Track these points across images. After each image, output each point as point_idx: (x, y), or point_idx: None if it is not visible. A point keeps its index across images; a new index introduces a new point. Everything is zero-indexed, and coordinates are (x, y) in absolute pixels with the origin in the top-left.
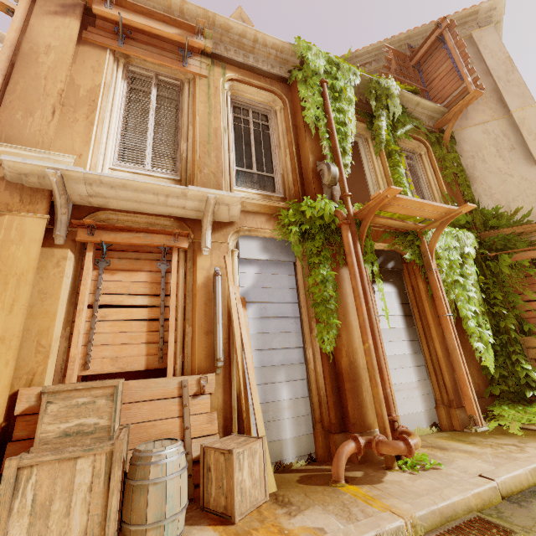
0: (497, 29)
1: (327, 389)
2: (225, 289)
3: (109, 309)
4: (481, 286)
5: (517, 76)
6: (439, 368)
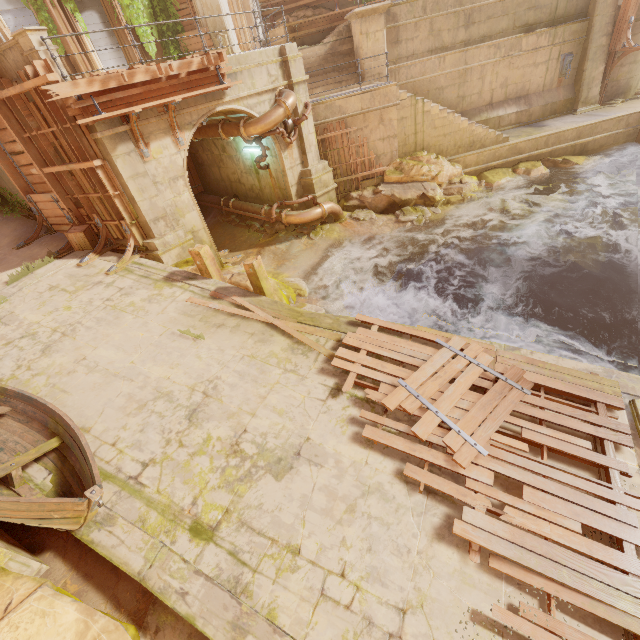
0: None
1: (71, 72)
2: (3, 32)
3: None
4: (152, 3)
5: None
6: (130, 58)
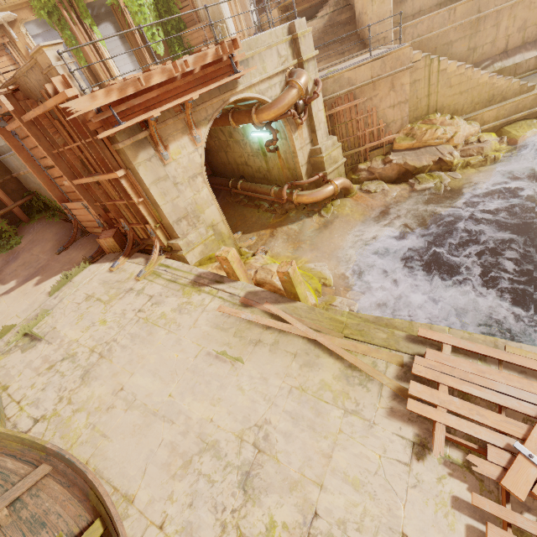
0: None
1: (94, 81)
2: None
3: (6, 74)
4: (157, 6)
5: None
6: (141, 61)
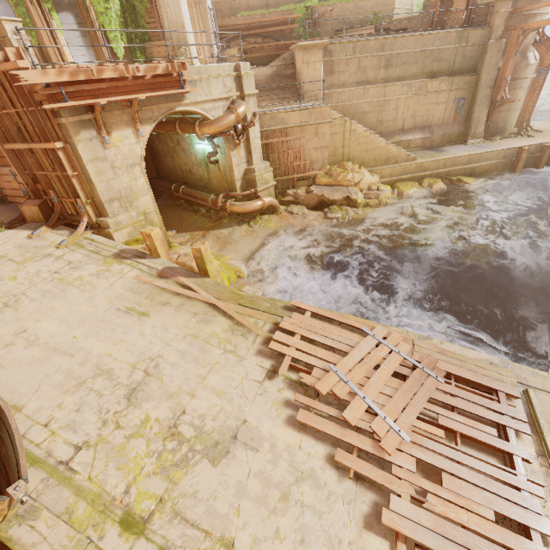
0: None
1: (43, 61)
2: None
3: None
4: (124, 14)
5: None
6: (100, 56)
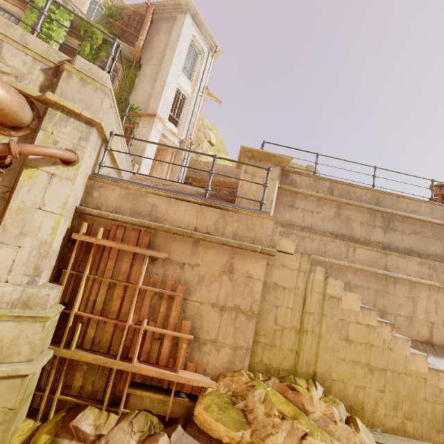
0: (199, 18)
1: None
2: None
3: None
4: None
5: (176, 46)
6: None
